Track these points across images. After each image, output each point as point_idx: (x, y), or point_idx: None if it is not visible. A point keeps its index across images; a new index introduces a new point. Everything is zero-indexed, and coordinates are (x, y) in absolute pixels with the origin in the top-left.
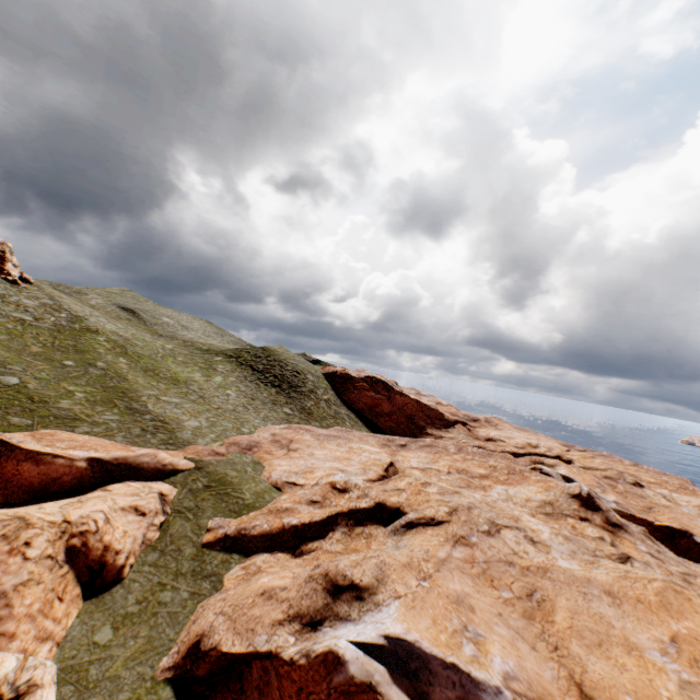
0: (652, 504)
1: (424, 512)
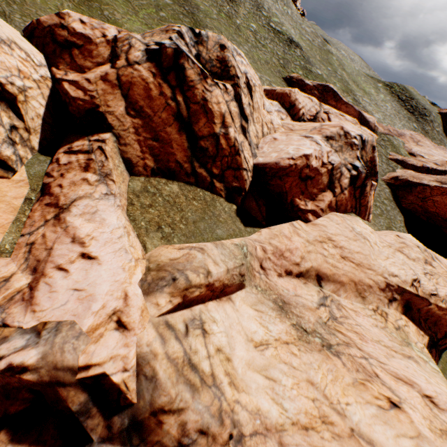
0: None
1: None
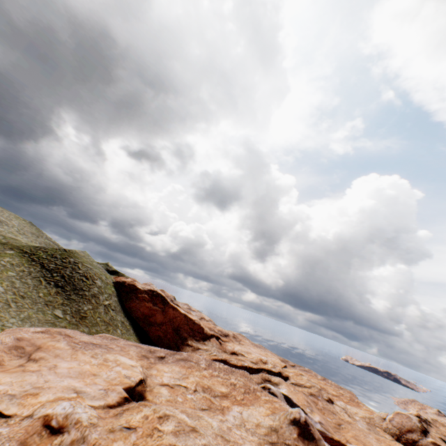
0: (340, 420)
1: None
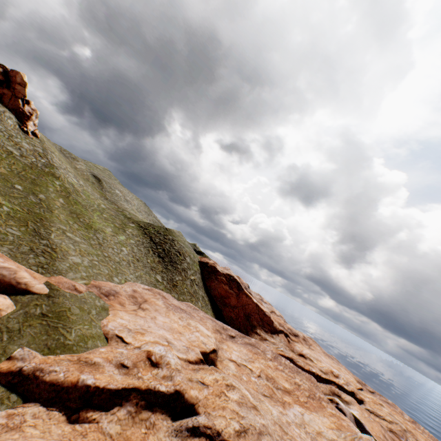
0: None
1: (215, 421)
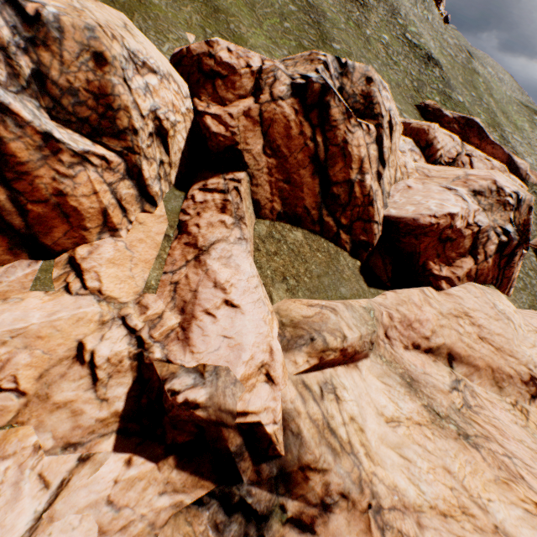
0: None
1: None
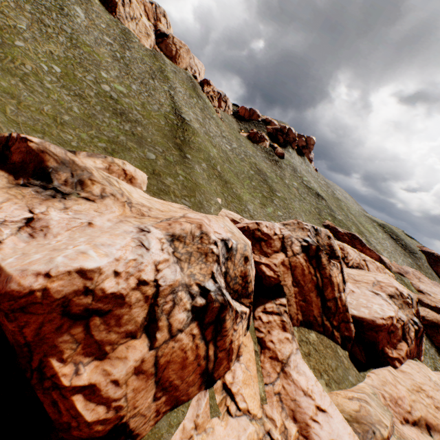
0: None
1: None
